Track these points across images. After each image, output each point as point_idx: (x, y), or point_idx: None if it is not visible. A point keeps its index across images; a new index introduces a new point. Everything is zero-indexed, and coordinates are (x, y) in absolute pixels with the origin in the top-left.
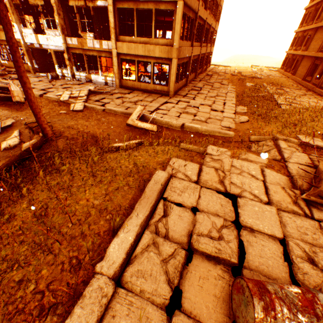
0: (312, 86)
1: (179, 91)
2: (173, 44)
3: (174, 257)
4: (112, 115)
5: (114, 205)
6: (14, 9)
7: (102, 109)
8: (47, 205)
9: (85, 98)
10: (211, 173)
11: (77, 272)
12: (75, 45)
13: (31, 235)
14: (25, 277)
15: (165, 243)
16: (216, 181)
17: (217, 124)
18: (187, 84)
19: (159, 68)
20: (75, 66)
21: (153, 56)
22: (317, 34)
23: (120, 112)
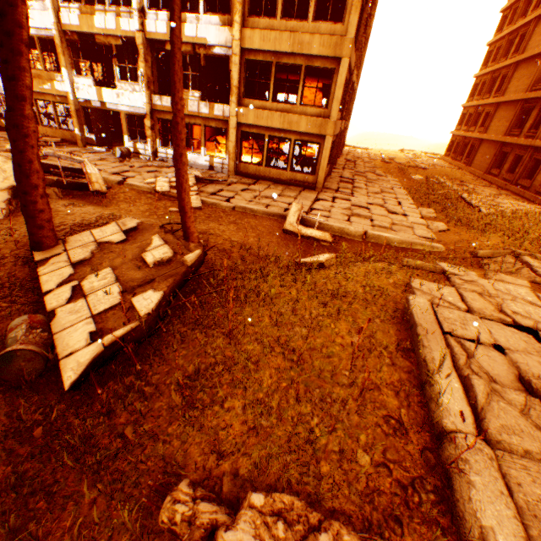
0: (503, 182)
1: (325, 182)
2: (329, 115)
3: (532, 407)
4: (251, 217)
5: (381, 345)
6: (67, 47)
7: (230, 206)
8: (290, 345)
9: (197, 189)
10: (478, 299)
11: (407, 436)
12: (167, 108)
13: (302, 389)
14: (343, 445)
15: (507, 390)
16: (494, 310)
17: (409, 233)
18: (331, 172)
19: (276, 148)
20: (161, 138)
21: (295, 131)
22: (500, 112)
23: (262, 212)
